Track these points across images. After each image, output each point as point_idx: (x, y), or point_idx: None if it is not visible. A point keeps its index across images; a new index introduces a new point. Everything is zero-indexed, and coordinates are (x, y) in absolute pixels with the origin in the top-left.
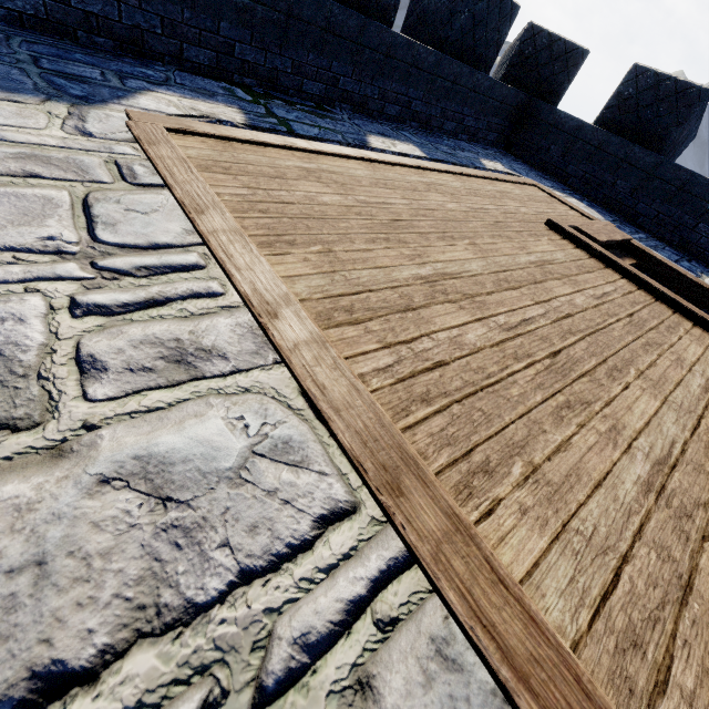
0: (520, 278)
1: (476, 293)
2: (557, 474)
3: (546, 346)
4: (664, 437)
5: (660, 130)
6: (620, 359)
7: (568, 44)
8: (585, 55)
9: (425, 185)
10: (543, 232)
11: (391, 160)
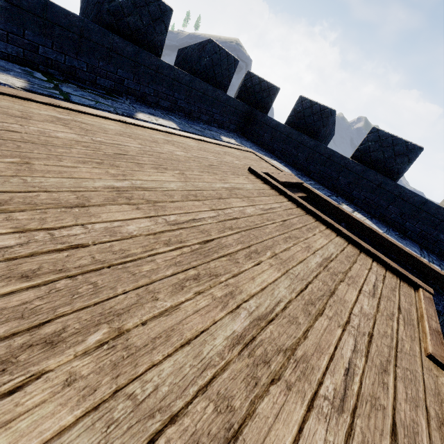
0: (208, 195)
1: (162, 200)
2: (144, 337)
3: (203, 236)
4: (273, 298)
5: (316, 128)
6: (263, 246)
7: (269, 84)
8: (278, 90)
9: (166, 141)
10: (244, 173)
11: (145, 125)
